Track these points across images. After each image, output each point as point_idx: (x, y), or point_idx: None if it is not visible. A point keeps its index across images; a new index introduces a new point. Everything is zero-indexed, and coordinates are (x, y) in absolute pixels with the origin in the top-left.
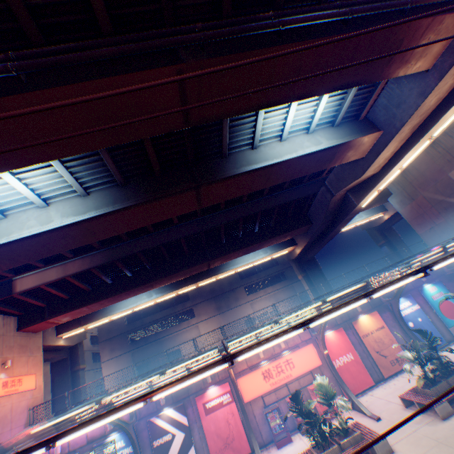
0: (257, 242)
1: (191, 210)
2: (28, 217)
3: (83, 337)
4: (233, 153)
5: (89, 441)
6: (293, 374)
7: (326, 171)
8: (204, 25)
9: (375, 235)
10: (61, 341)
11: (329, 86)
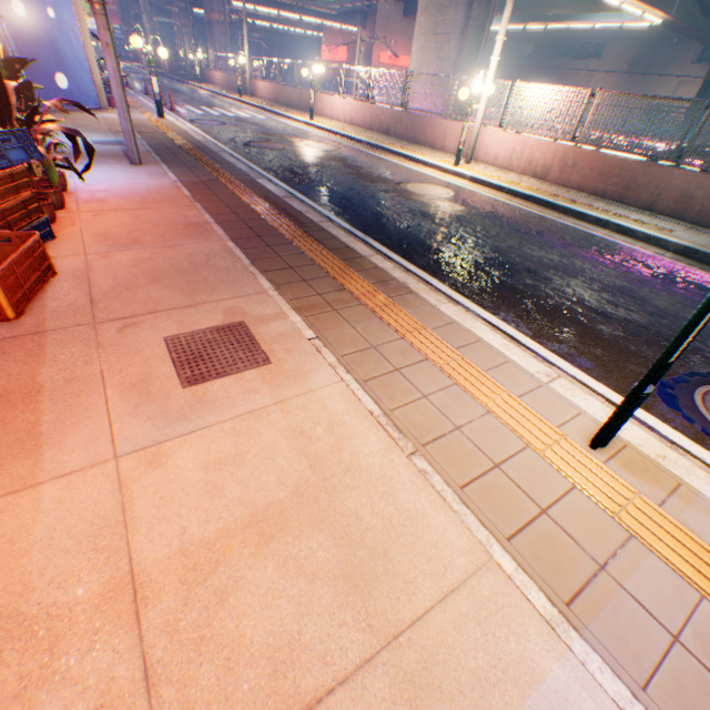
0: (574, 8)
1: None
2: None
3: None
4: None
5: None
6: None
7: None
8: None
9: None
10: None
11: None
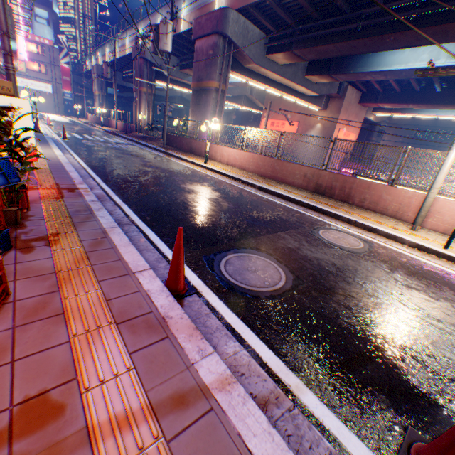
0: None
1: None
2: (422, 51)
3: (382, 119)
4: None
5: None
6: None
7: None
8: None
9: None
10: (370, 118)
11: None
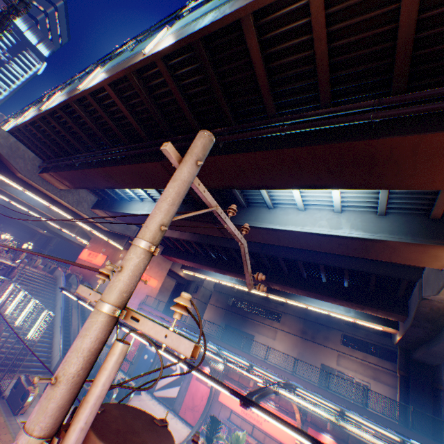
0: (317, 293)
1: (219, 235)
2: (147, 205)
3: (196, 278)
4: (253, 206)
5: None
6: (263, 424)
7: None
8: (182, 137)
9: None
10: (181, 272)
11: (289, 184)
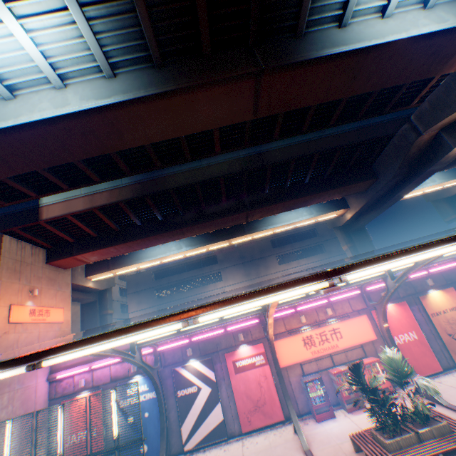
0: (307, 195)
1: (242, 119)
2: (40, 99)
3: (111, 284)
4: (310, 32)
5: (112, 380)
6: (339, 345)
7: (419, 97)
8: None
9: (444, 208)
10: (90, 283)
11: None
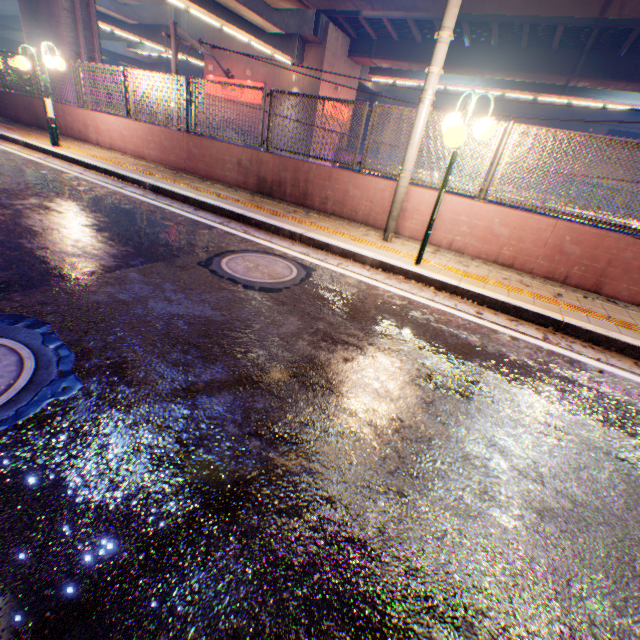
0: None
1: (584, 17)
2: None
3: (385, 88)
4: None
5: None
6: None
7: None
8: None
9: None
10: (369, 84)
11: None
